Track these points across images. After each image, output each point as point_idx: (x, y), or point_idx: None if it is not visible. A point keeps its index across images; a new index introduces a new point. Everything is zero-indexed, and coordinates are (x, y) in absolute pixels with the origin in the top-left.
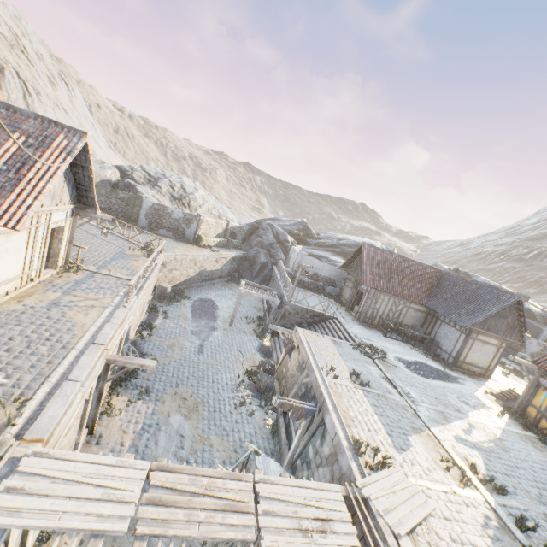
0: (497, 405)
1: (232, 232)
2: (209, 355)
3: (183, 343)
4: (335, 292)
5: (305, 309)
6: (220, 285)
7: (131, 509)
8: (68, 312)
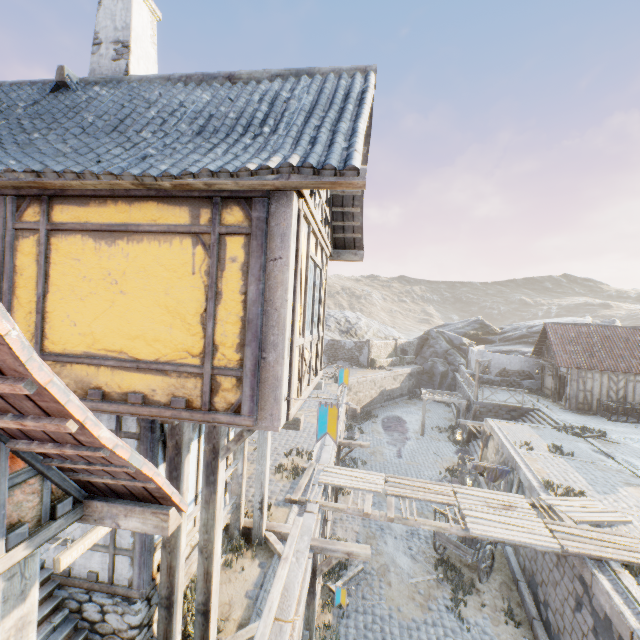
0: None
1: (402, 349)
2: (408, 459)
3: (382, 450)
4: (535, 385)
5: (496, 405)
6: (403, 402)
7: (381, 486)
8: (306, 418)
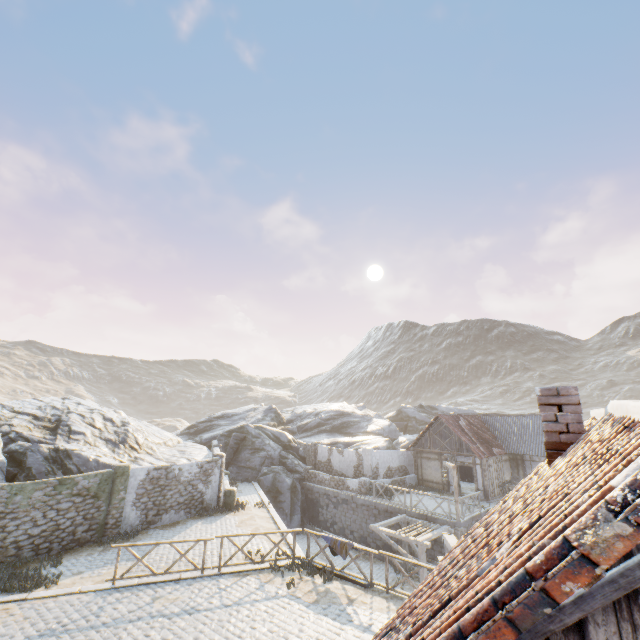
0: None
1: None
2: None
3: None
4: (414, 480)
5: (471, 519)
6: None
7: None
8: None
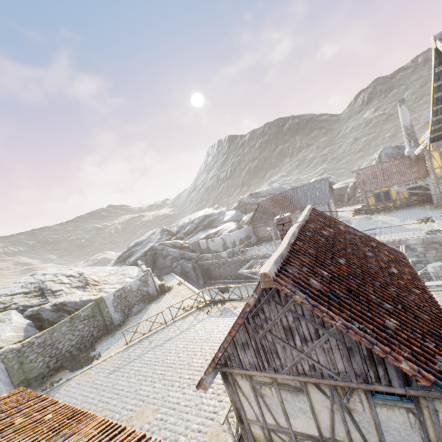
0: (363, 215)
1: None
2: None
3: None
4: (255, 240)
5: None
6: None
7: None
8: None
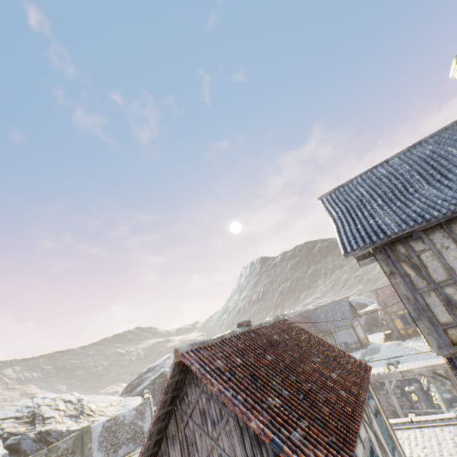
0: (394, 341)
1: None
2: None
3: None
4: None
5: None
6: None
7: None
8: None
